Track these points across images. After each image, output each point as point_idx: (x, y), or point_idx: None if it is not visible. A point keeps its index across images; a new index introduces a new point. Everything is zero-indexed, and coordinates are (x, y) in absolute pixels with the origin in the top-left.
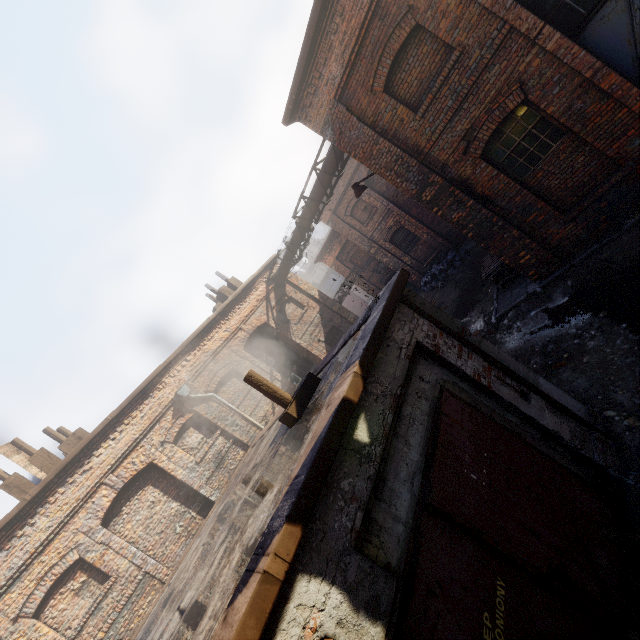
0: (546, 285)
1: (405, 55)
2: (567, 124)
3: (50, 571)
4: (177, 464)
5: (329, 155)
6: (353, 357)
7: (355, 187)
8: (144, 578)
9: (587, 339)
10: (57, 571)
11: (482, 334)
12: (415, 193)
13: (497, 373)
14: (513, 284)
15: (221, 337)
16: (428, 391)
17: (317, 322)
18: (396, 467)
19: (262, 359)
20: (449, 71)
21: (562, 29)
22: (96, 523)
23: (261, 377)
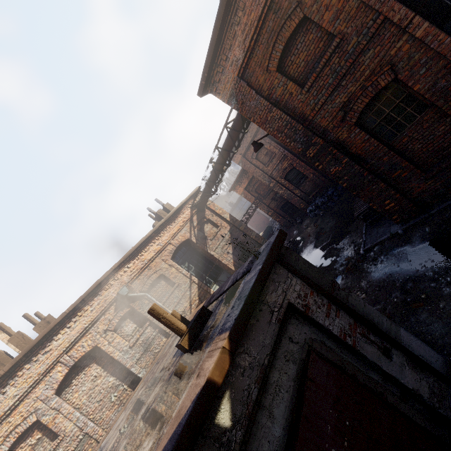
0: (407, 228)
1: (294, 41)
2: (431, 99)
3: (14, 430)
4: (115, 347)
5: (237, 117)
6: (228, 320)
7: (254, 144)
8: (84, 437)
9: (443, 285)
10: (19, 430)
11: (352, 261)
12: (301, 151)
13: (362, 330)
14: (379, 223)
15: (154, 249)
16: (296, 353)
17: (227, 238)
18: (257, 446)
19: (185, 266)
20: (330, 54)
21: (430, 19)
22: (51, 393)
23: (162, 310)
